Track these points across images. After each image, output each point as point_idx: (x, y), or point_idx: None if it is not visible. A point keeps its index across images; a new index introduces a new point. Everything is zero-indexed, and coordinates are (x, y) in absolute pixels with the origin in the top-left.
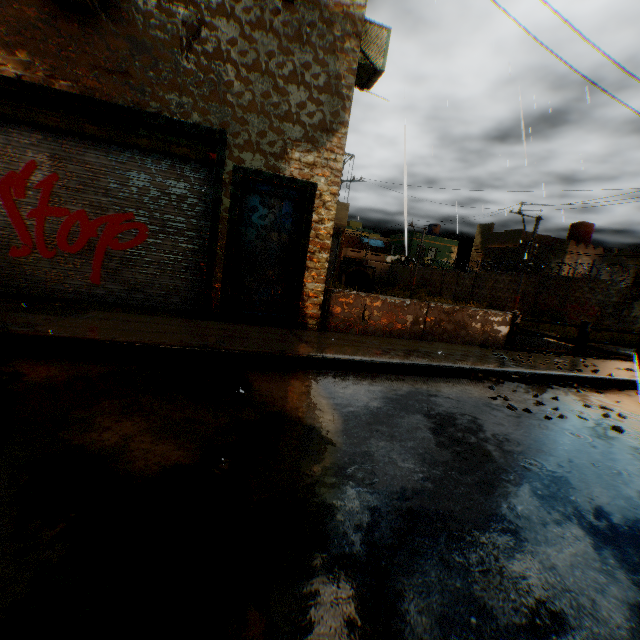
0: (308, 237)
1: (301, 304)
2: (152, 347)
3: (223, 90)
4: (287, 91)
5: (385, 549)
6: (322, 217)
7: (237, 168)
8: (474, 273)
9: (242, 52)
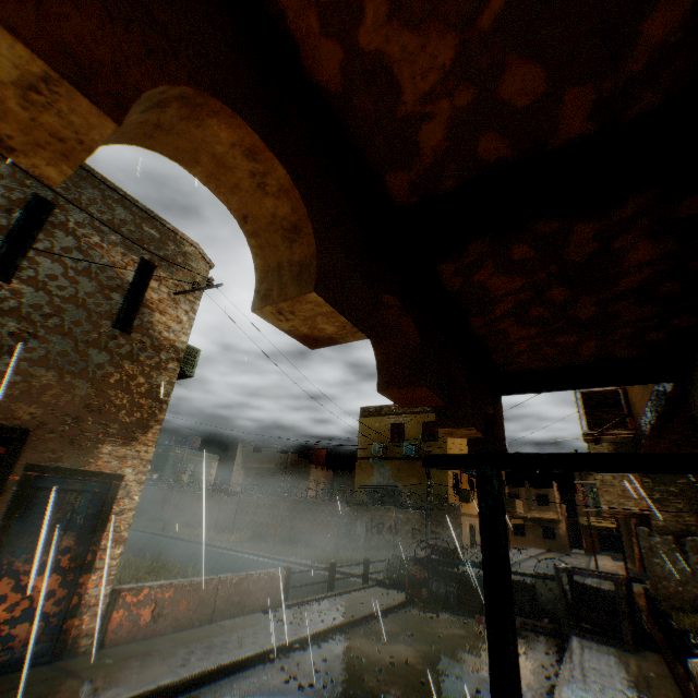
0: (105, 531)
1: (78, 619)
2: None
3: (41, 391)
4: (111, 394)
5: None
6: (124, 507)
7: (34, 466)
8: (238, 497)
9: (73, 361)
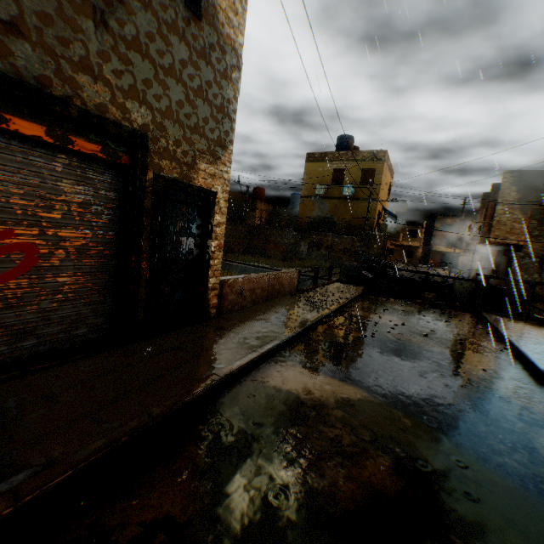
0: (211, 239)
1: (206, 298)
2: (191, 401)
3: (142, 88)
4: (196, 104)
5: (466, 434)
6: (219, 221)
7: (158, 176)
8: None
9: (159, 51)
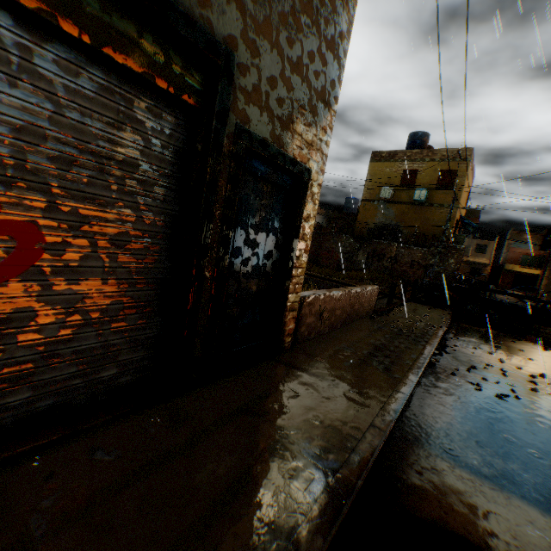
0: (297, 239)
1: (282, 322)
2: None
3: None
4: (302, 25)
5: None
6: (309, 213)
7: (242, 130)
8: None
9: None
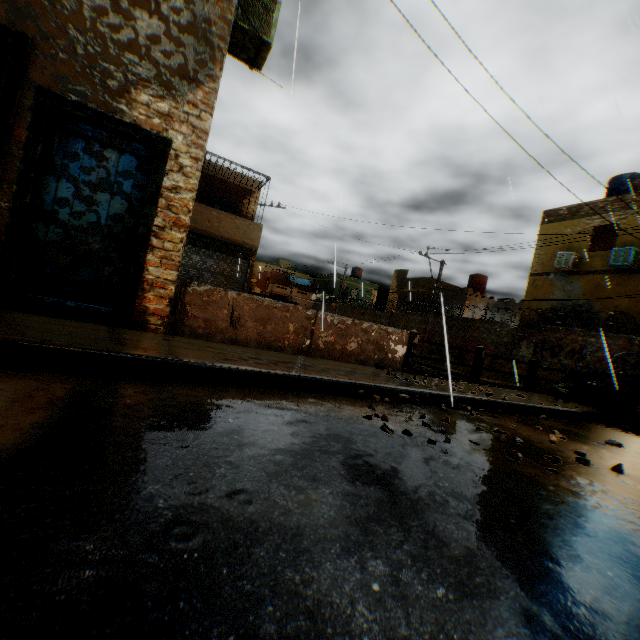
0: (155, 206)
1: (140, 295)
2: None
3: None
4: (134, 16)
5: None
6: (178, 184)
7: (45, 92)
8: (389, 312)
9: None
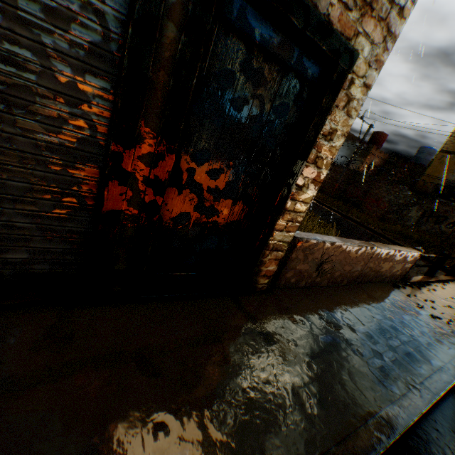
0: (304, 160)
1: (258, 260)
2: None
3: None
4: None
5: None
6: (335, 127)
7: None
8: None
9: None
